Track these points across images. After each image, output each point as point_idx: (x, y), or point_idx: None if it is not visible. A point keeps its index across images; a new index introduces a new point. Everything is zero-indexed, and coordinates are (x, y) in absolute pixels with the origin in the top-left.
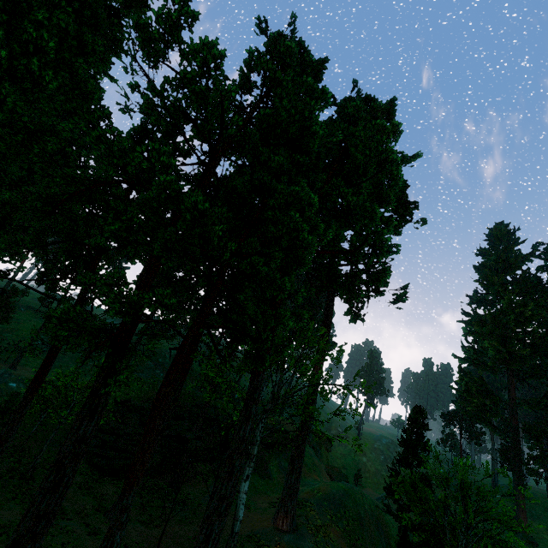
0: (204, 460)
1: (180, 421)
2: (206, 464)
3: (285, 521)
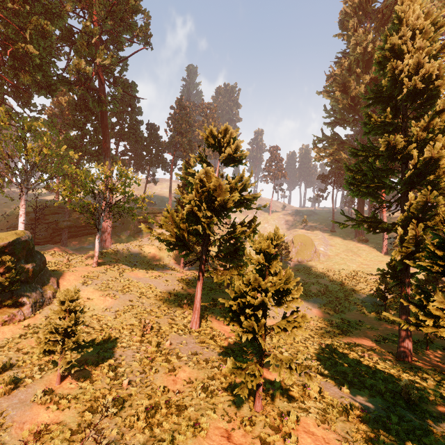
0: (87, 234)
1: (55, 215)
2: (92, 236)
3: (101, 244)
